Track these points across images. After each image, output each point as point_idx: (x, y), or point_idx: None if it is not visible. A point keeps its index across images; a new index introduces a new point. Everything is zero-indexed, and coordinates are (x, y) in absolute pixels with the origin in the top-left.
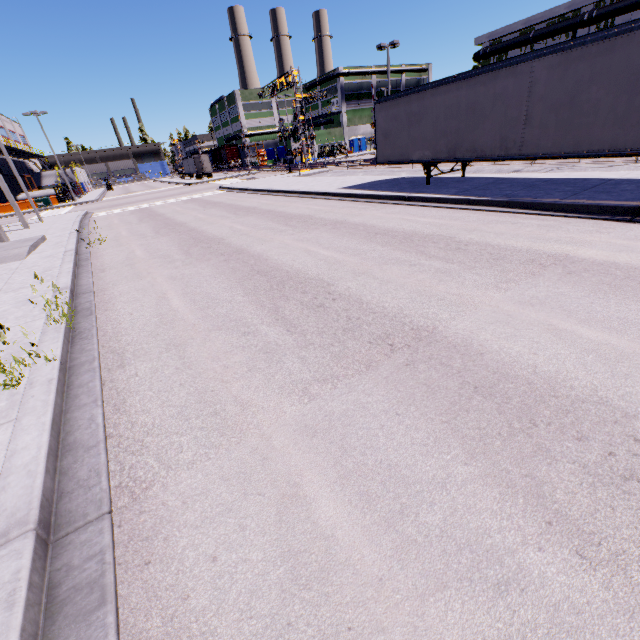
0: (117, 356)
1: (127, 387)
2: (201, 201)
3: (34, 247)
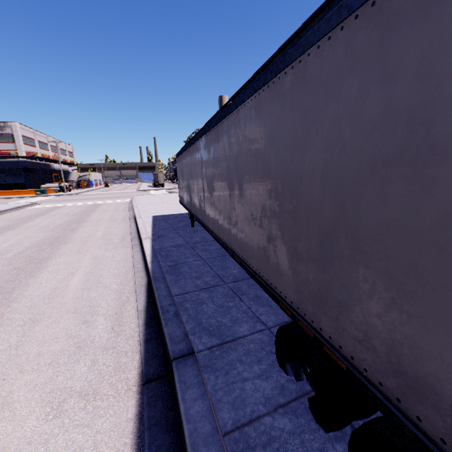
0: None
1: None
2: (93, 207)
3: None
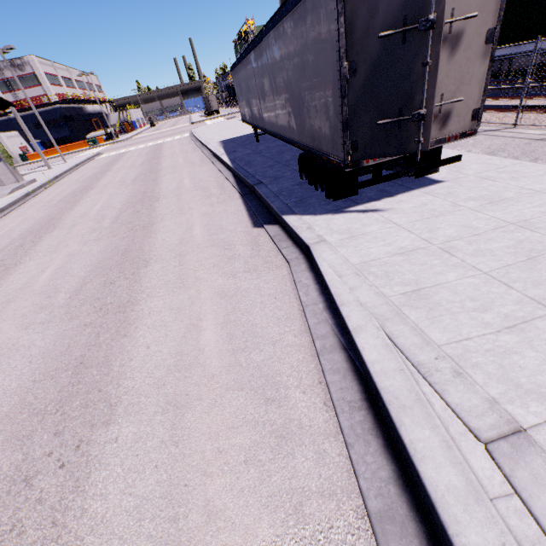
0: None
1: None
2: (158, 146)
3: (18, 189)
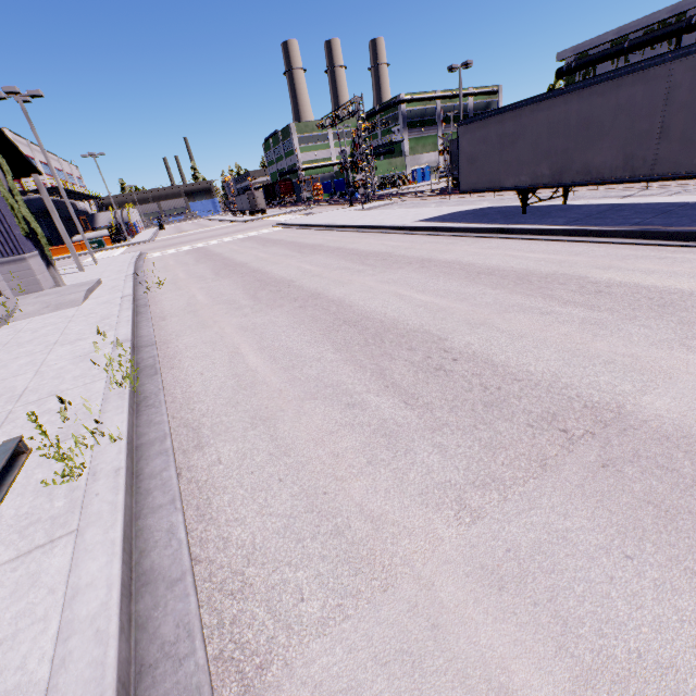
0: (192, 432)
1: (210, 480)
2: (259, 239)
3: (90, 292)
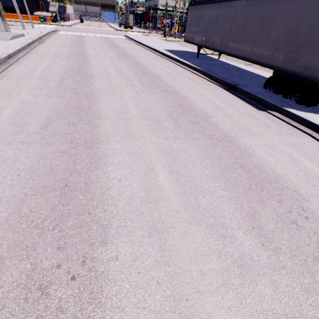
0: (2, 77)
1: None
2: (107, 39)
3: (15, 37)
